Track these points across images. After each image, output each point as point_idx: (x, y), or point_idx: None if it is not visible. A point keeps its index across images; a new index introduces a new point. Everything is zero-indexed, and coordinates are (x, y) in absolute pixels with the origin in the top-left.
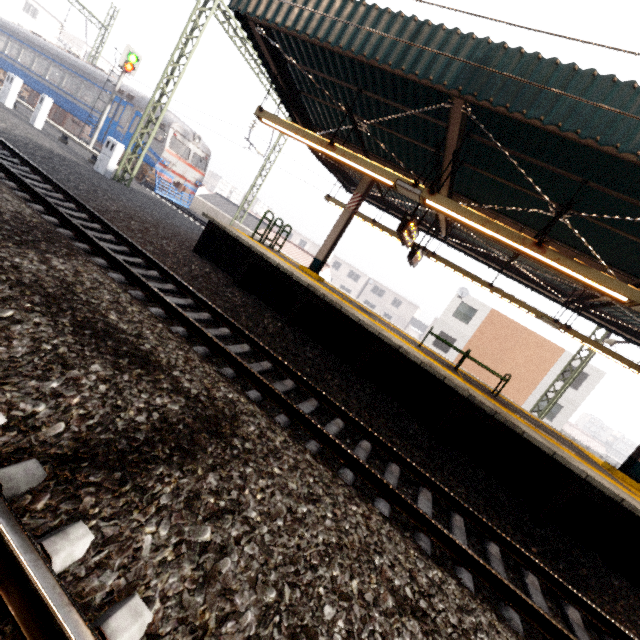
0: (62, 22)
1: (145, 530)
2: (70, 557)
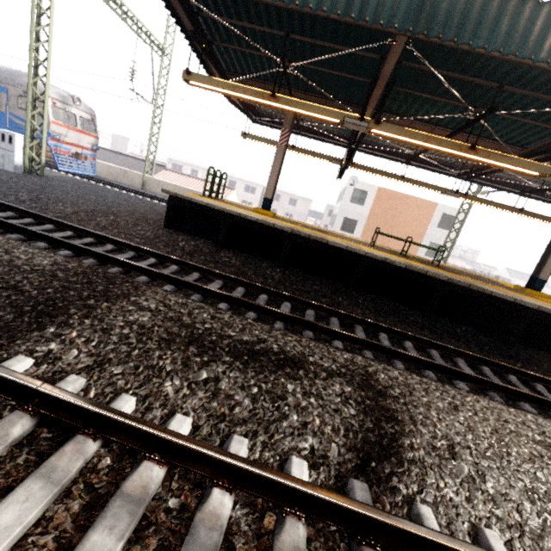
0: None
1: (441, 486)
2: (437, 527)
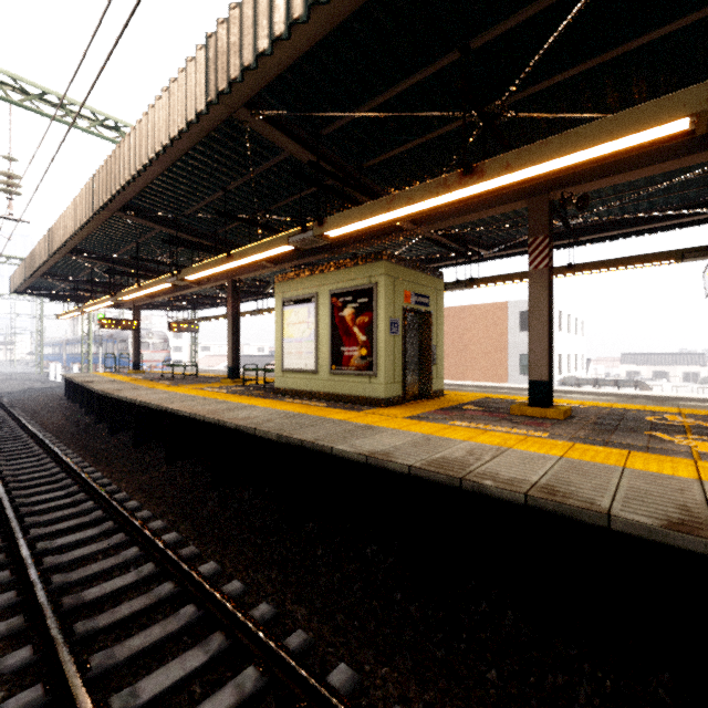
0: None
1: None
2: None
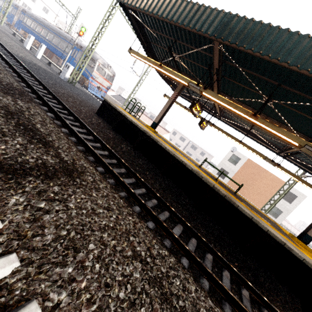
0: (58, 16)
1: (13, 197)
2: None
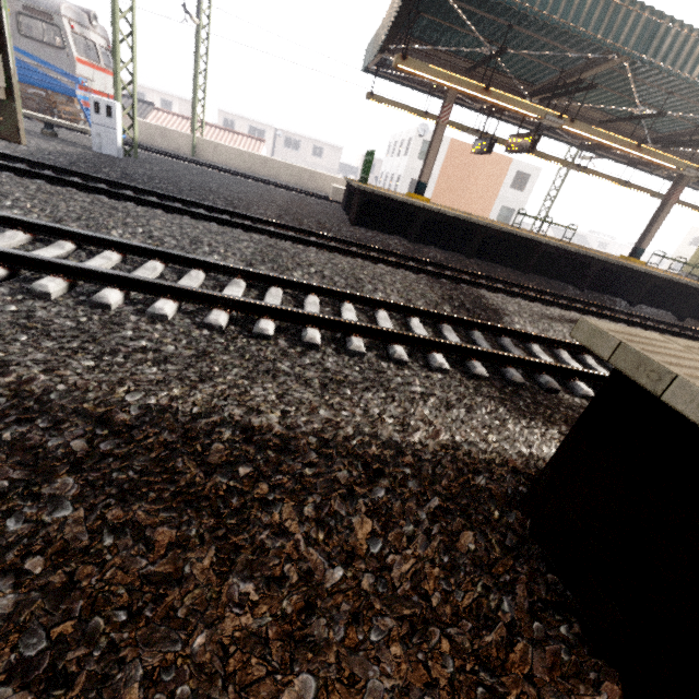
0: None
1: None
2: None
